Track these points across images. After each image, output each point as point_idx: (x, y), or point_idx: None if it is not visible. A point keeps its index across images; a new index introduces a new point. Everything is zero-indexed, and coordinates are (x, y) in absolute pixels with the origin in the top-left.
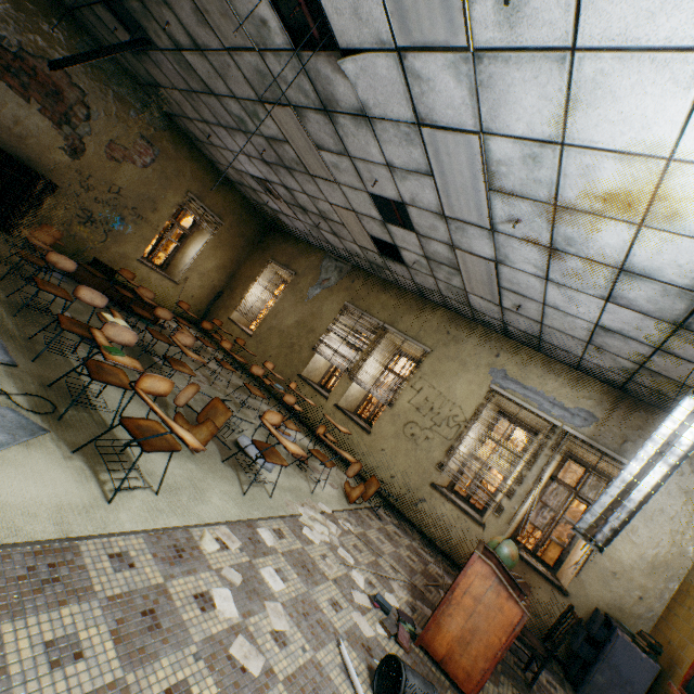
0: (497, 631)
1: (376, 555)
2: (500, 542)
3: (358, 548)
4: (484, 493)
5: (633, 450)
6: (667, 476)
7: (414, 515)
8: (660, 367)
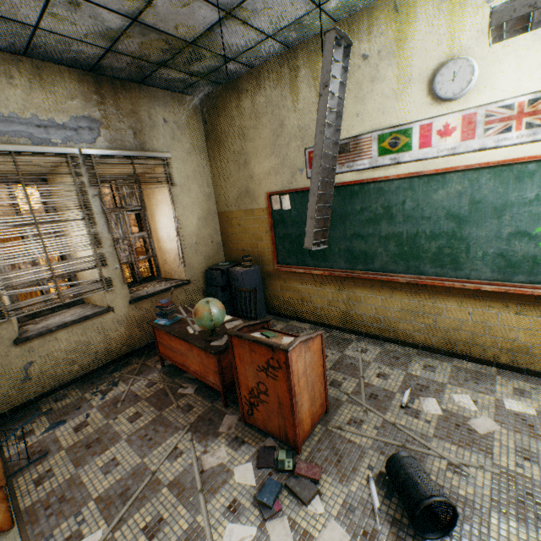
0: (319, 365)
1: (156, 482)
2: (211, 311)
3: (152, 525)
4: (83, 286)
5: (146, 139)
6: (335, 146)
7: (41, 386)
8: (161, 15)
